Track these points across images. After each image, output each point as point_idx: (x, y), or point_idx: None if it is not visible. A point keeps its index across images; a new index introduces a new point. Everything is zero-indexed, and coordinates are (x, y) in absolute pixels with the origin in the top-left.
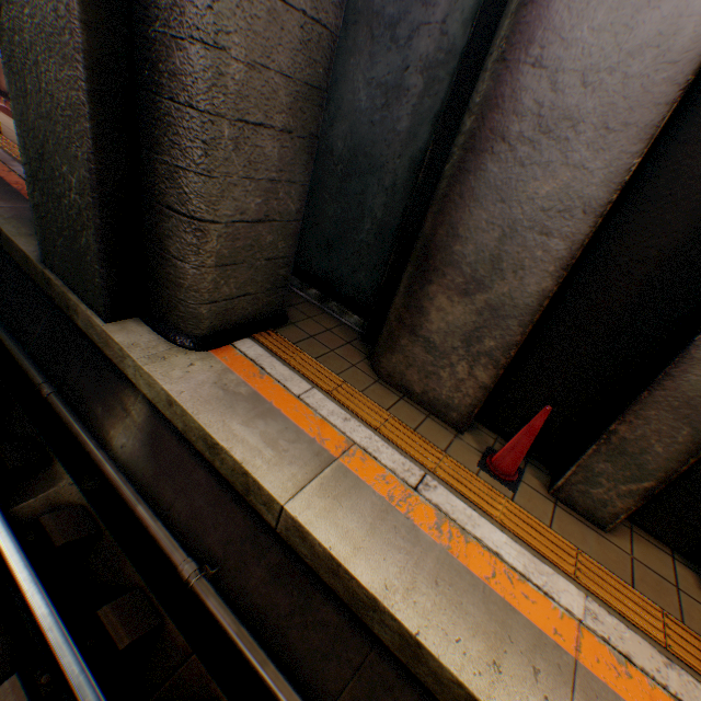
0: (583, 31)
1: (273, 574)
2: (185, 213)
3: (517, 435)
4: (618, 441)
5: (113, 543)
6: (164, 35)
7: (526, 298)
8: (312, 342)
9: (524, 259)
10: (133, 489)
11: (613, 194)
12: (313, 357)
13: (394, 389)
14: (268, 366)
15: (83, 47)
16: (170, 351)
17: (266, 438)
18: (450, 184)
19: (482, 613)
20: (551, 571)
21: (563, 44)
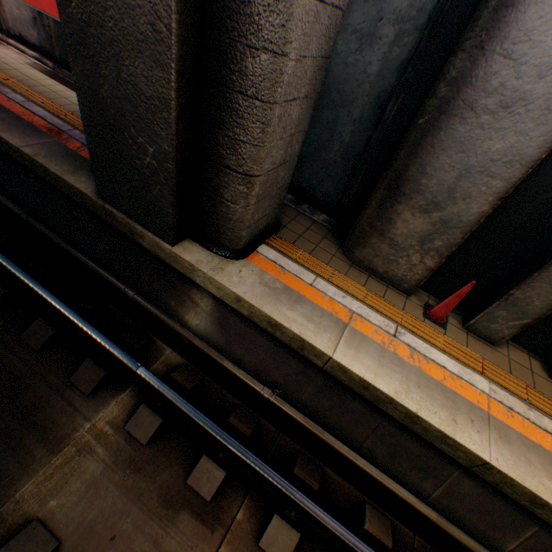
0: (547, 36)
1: (318, 390)
2: (241, 172)
3: (450, 298)
4: (512, 300)
5: (213, 383)
6: (239, 43)
7: (468, 216)
8: (302, 240)
9: (472, 191)
10: (216, 351)
11: (543, 154)
12: (308, 253)
13: (363, 270)
14: (285, 265)
15: (176, 56)
16: (222, 262)
17: (305, 317)
18: (424, 136)
19: (443, 398)
20: (471, 372)
21: (530, 44)
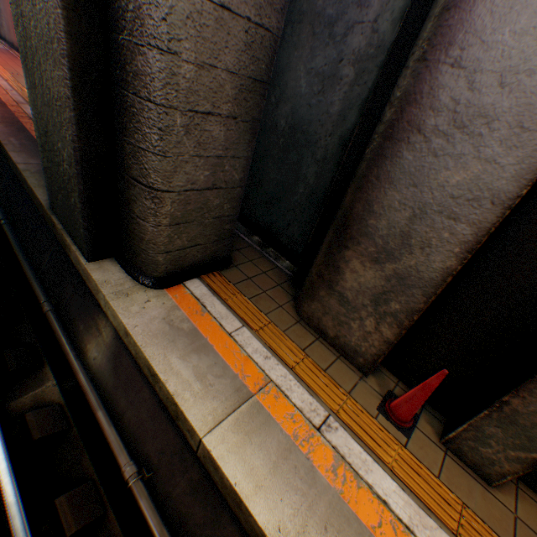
0: (504, 34)
1: (193, 487)
2: (145, 183)
3: (414, 389)
4: (510, 412)
5: (78, 439)
6: (130, 42)
7: (431, 272)
8: (249, 283)
9: (431, 238)
10: (96, 396)
11: (524, 189)
12: (248, 297)
13: (312, 330)
14: (209, 304)
15: (67, 53)
16: (133, 288)
17: (197, 372)
18: (369, 166)
19: None
20: (435, 525)
21: (483, 46)
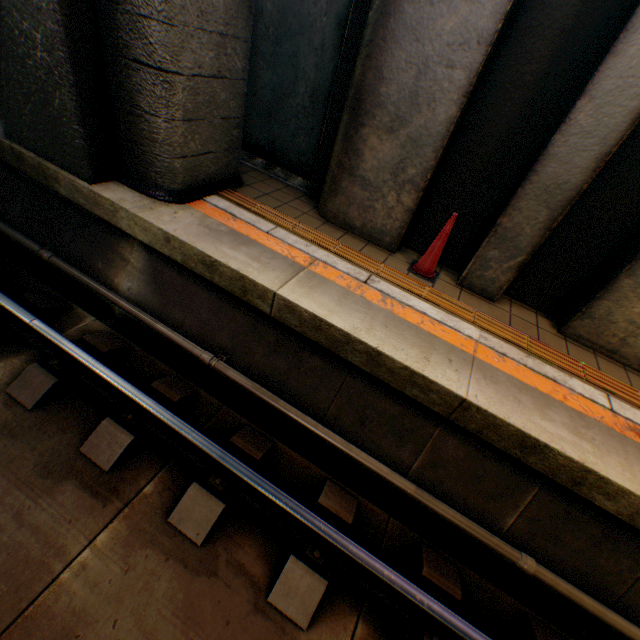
0: None
1: (272, 349)
2: (152, 65)
3: (434, 242)
4: (502, 232)
5: (144, 353)
6: None
7: (437, 127)
8: (268, 198)
9: (435, 92)
10: (148, 315)
11: (499, 24)
12: (272, 208)
13: (340, 228)
14: (238, 214)
15: None
16: (154, 204)
17: (251, 257)
18: (375, 30)
19: (416, 339)
20: (459, 320)
21: None
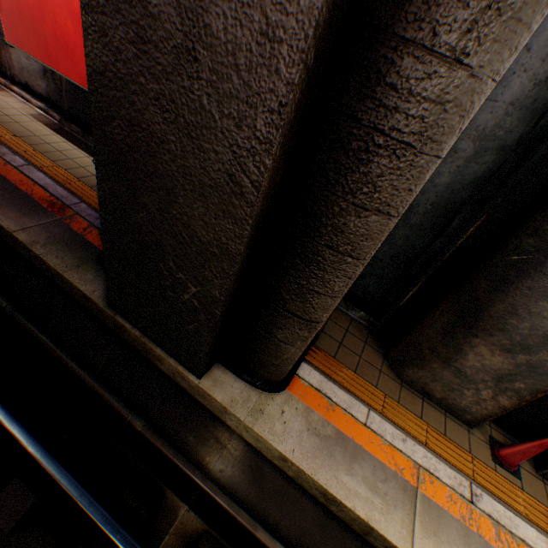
0: None
1: None
2: (305, 317)
3: (529, 445)
4: None
5: None
6: (341, 198)
7: None
8: (343, 350)
9: None
10: (246, 514)
11: None
12: (353, 370)
13: (414, 390)
14: (331, 393)
15: (256, 211)
16: (260, 399)
17: (368, 484)
18: (519, 276)
19: None
20: None
21: None
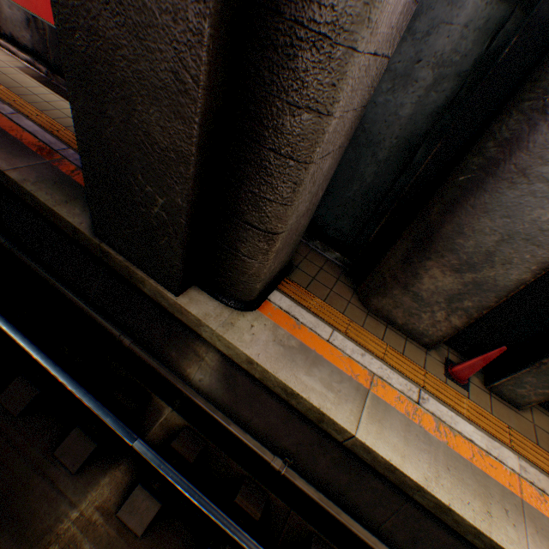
0: None
1: (335, 463)
2: (263, 229)
3: (476, 360)
4: (545, 368)
5: (217, 449)
6: (277, 98)
7: (506, 282)
8: (316, 284)
9: (513, 257)
10: (221, 413)
11: None
12: (322, 300)
13: (380, 319)
14: (299, 316)
15: (201, 110)
16: (232, 315)
17: (324, 383)
18: (464, 195)
19: (474, 482)
20: (499, 445)
21: None
